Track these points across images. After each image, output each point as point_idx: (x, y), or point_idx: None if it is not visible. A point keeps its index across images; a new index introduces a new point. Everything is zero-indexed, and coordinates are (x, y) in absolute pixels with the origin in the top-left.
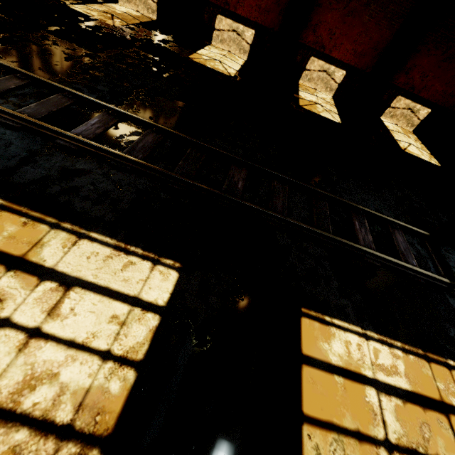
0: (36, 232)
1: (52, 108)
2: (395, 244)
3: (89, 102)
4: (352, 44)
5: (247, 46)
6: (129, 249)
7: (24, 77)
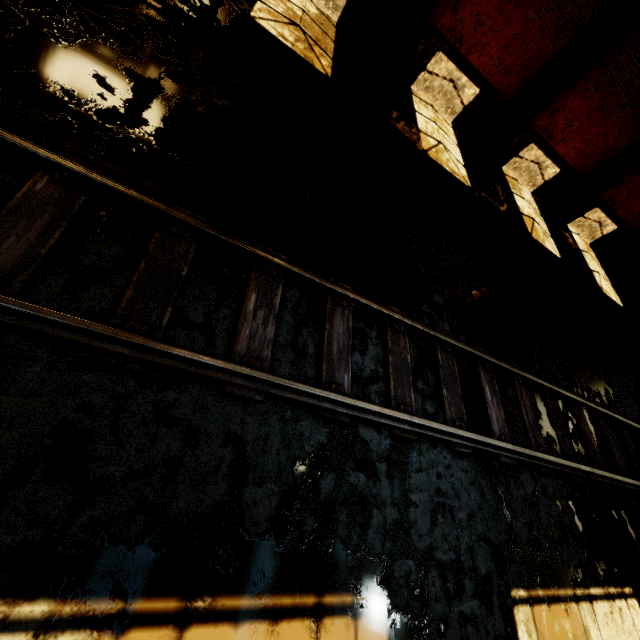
0: (576, 617)
1: (457, 388)
2: None
3: (463, 352)
4: (583, 143)
5: (459, 106)
6: (610, 593)
7: (403, 329)
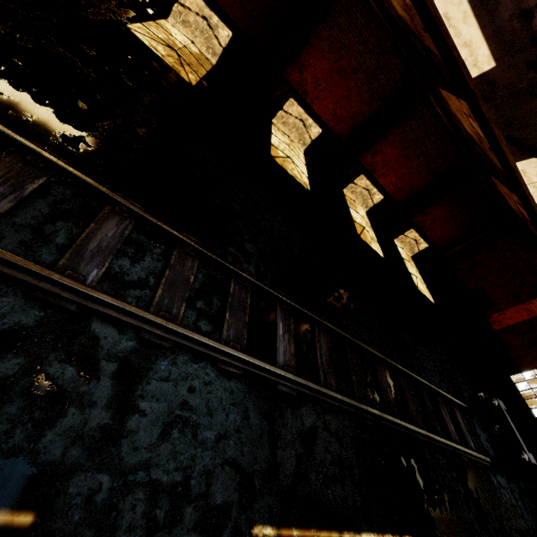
0: None
1: (244, 316)
2: (461, 427)
3: (262, 290)
4: (396, 179)
5: (308, 140)
6: None
7: (194, 253)
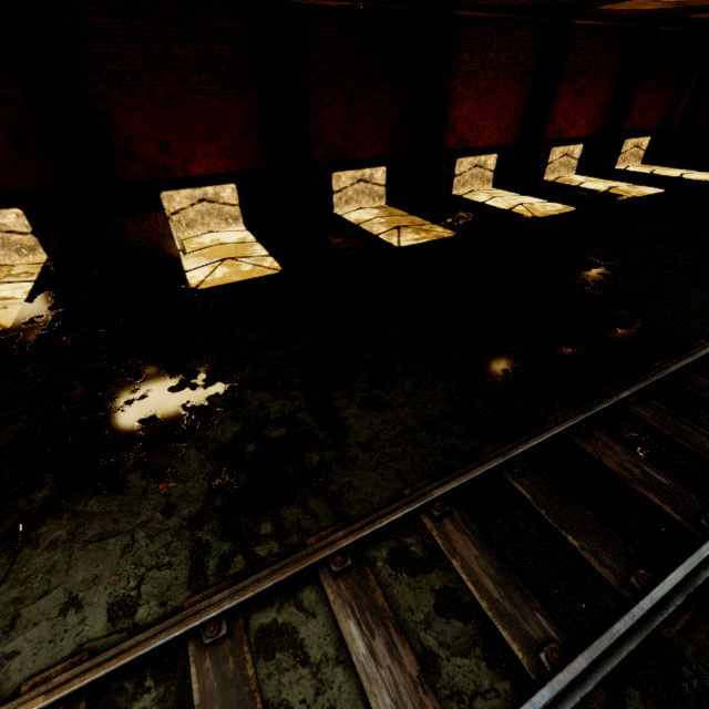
0: None
1: None
2: None
3: None
4: (584, 117)
5: (490, 174)
6: None
7: None
